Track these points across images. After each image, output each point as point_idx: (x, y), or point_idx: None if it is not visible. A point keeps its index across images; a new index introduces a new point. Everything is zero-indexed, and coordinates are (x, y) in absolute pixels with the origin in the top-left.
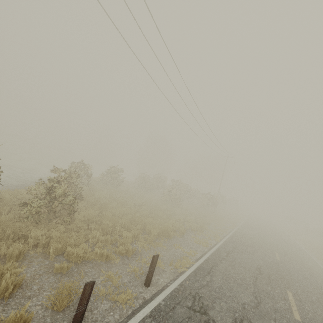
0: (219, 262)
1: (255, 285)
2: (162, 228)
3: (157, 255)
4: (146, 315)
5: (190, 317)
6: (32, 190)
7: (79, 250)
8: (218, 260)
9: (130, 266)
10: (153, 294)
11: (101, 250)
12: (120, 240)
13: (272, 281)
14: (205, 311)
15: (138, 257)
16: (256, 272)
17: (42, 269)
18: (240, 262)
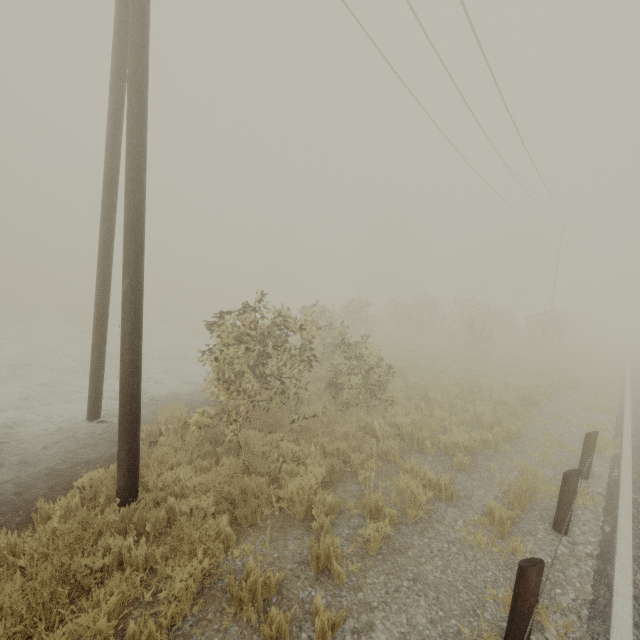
0: None
1: None
2: (521, 393)
3: (596, 433)
4: (632, 512)
5: None
6: (334, 363)
7: (461, 438)
8: None
9: (532, 454)
10: (605, 488)
11: (480, 436)
12: (482, 420)
13: None
14: None
15: (525, 440)
16: None
17: (436, 466)
18: None
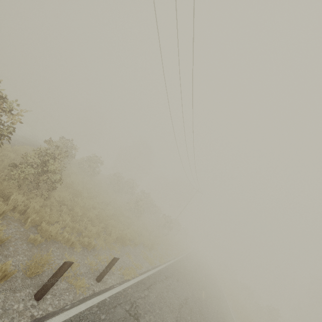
0: (158, 282)
1: (179, 311)
2: (122, 234)
3: (118, 258)
4: (94, 304)
5: (126, 318)
6: (27, 155)
7: (53, 229)
8: (158, 280)
9: (88, 259)
10: (101, 290)
11: (69, 235)
12: (85, 232)
13: (192, 313)
14: (138, 317)
15: (95, 253)
16: (183, 301)
17: (18, 234)
18: (174, 288)
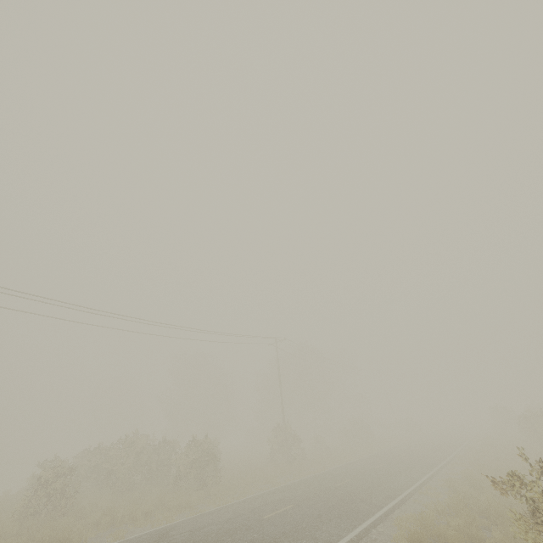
0: None
1: None
2: None
3: None
4: None
5: None
6: None
7: None
8: None
9: None
10: None
11: None
12: None
13: None
14: None
15: None
16: None
17: None
18: None
